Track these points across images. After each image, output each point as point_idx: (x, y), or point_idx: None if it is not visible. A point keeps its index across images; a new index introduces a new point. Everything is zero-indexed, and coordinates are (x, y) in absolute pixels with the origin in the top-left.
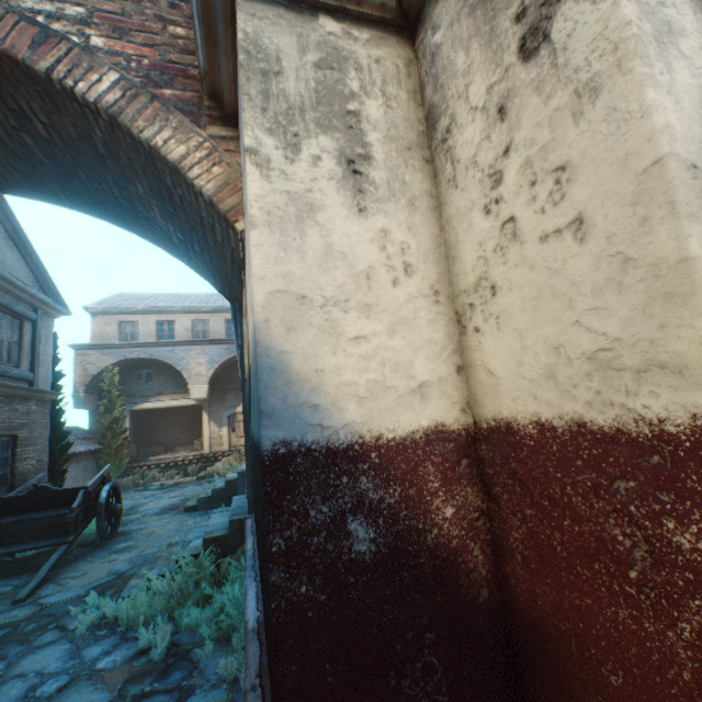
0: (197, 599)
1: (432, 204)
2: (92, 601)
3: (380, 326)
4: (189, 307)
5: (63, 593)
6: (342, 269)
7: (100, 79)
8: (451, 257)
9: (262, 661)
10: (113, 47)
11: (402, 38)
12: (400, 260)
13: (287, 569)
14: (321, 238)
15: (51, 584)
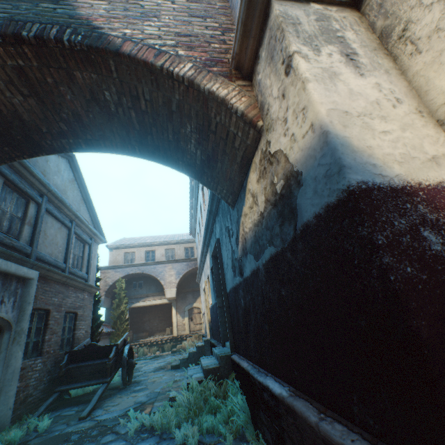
0: (207, 412)
1: (398, 72)
2: (132, 415)
3: (394, 127)
4: (163, 241)
5: (108, 414)
6: (361, 100)
7: (184, 66)
8: (423, 92)
9: (316, 406)
10: (188, 54)
11: (352, 9)
12: (392, 97)
13: (393, 256)
14: (345, 87)
15: (99, 409)
